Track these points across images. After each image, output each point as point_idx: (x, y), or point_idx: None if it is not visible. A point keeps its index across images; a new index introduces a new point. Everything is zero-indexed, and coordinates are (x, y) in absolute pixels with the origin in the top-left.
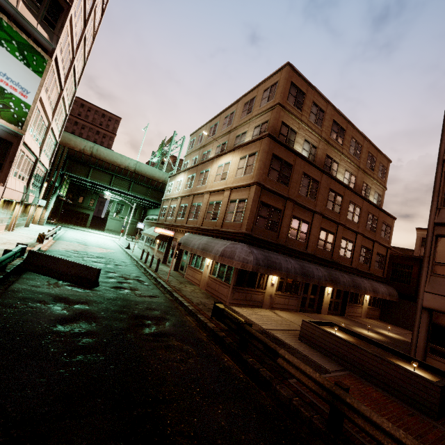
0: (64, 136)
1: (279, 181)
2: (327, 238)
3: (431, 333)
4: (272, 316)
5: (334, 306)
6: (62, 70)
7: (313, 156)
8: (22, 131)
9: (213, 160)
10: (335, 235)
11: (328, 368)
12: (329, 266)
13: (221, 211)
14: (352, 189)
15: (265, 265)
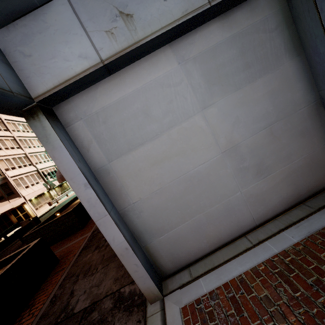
0: None
1: None
2: None
3: None
4: None
5: None
6: (0, 131)
7: None
8: (3, 176)
9: None
10: None
11: None
12: None
13: None
14: None
15: None
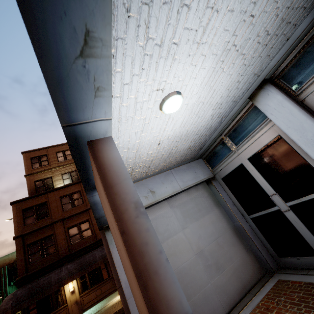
0: (0, 261)
1: (39, 219)
2: None
3: None
4: None
5: None
6: None
7: (76, 176)
8: None
9: None
10: None
11: None
12: None
13: None
14: None
15: (29, 296)
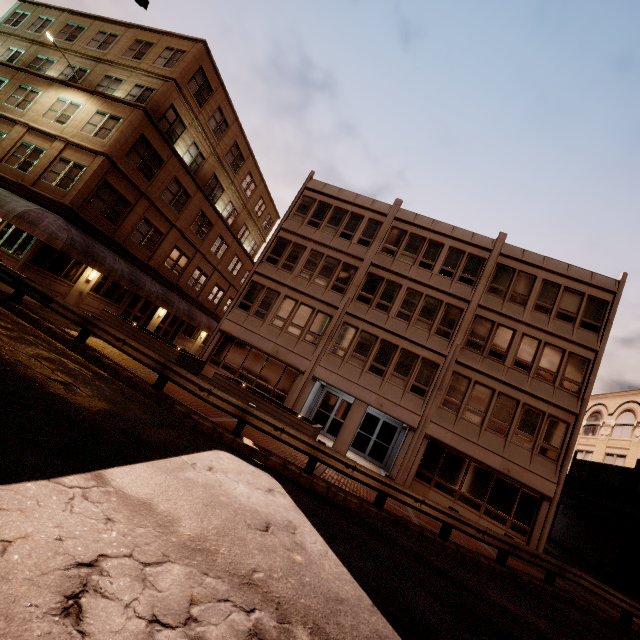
0: None
1: (140, 170)
2: (179, 260)
3: (217, 348)
4: None
5: (163, 334)
6: None
7: (198, 166)
8: None
9: (52, 83)
10: (190, 261)
11: None
12: (171, 289)
13: (40, 164)
14: (226, 223)
15: (83, 251)
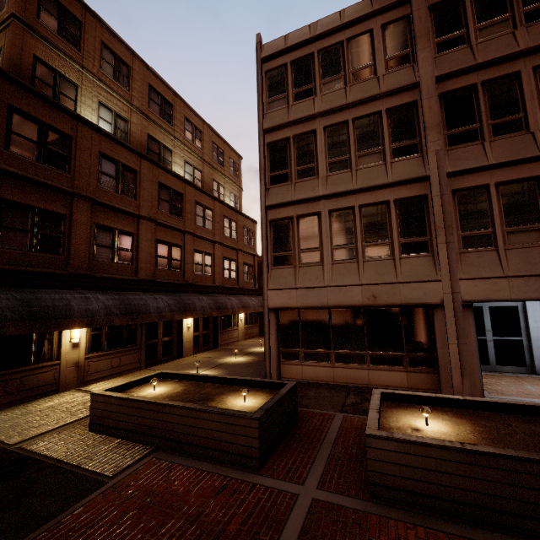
0: None
1: (45, 162)
2: (171, 254)
3: (281, 336)
4: (71, 401)
5: (203, 341)
6: None
7: (123, 132)
8: None
9: None
10: (183, 248)
11: (108, 474)
12: (183, 291)
13: None
14: (195, 185)
15: (24, 316)
